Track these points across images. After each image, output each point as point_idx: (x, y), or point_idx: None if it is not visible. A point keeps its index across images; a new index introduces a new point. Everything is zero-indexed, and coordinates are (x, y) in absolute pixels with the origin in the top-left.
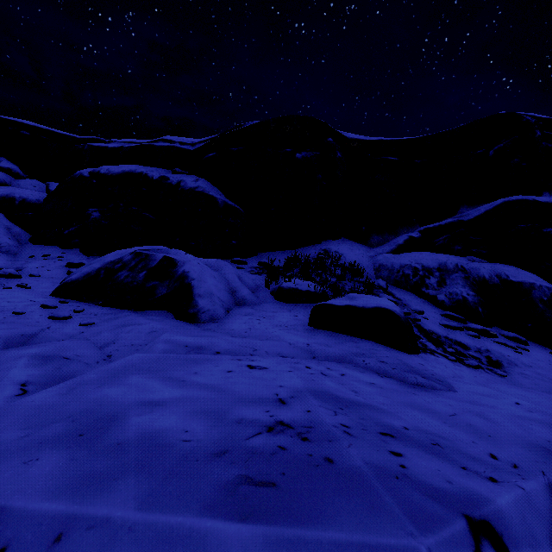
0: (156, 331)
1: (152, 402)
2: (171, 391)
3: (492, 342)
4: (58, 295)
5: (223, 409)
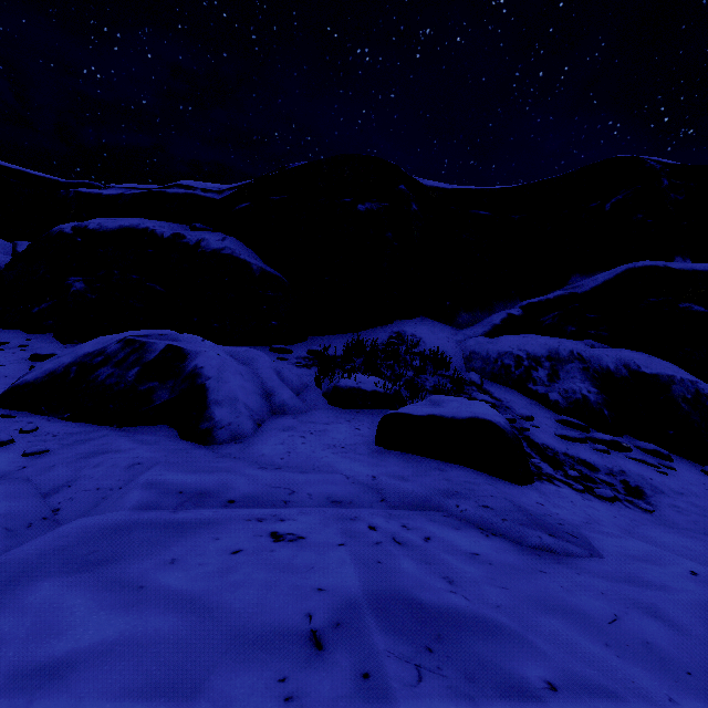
0: (141, 463)
1: (43, 668)
2: (102, 622)
3: (626, 459)
4: (2, 405)
5: (194, 675)
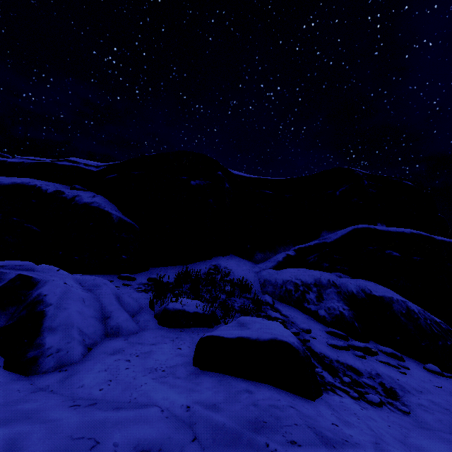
0: None
1: None
2: None
3: (377, 362)
4: None
5: None
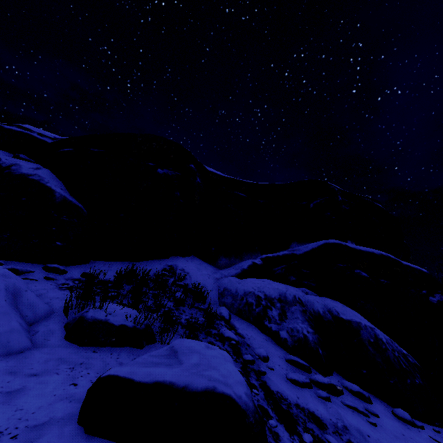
0: None
1: None
2: None
3: (344, 407)
4: None
5: None
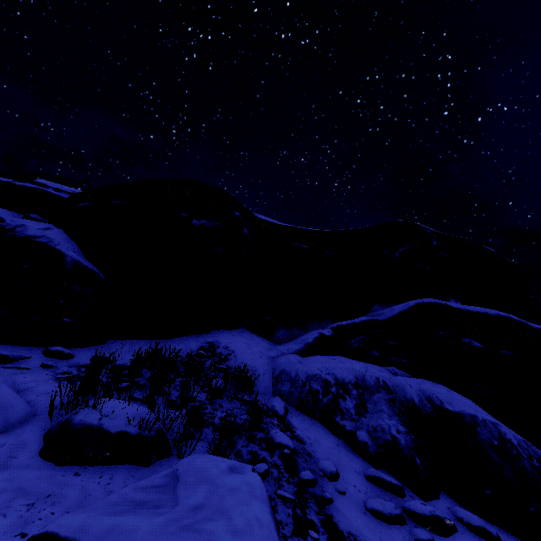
0: None
1: None
2: None
3: None
4: None
5: None
